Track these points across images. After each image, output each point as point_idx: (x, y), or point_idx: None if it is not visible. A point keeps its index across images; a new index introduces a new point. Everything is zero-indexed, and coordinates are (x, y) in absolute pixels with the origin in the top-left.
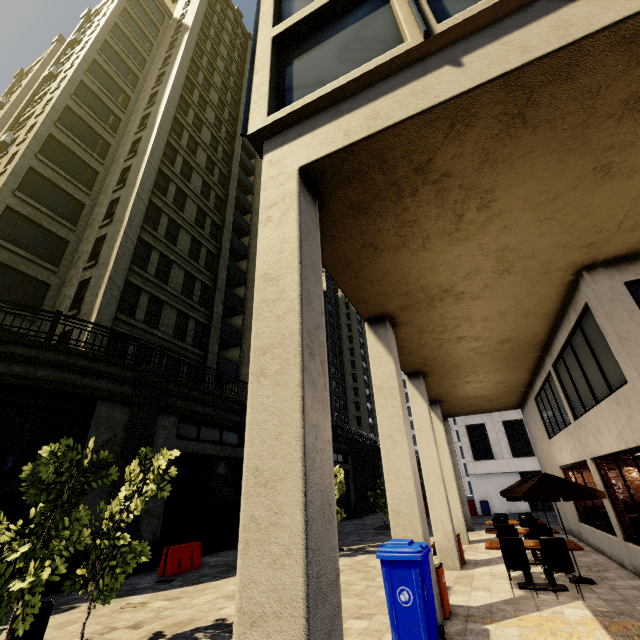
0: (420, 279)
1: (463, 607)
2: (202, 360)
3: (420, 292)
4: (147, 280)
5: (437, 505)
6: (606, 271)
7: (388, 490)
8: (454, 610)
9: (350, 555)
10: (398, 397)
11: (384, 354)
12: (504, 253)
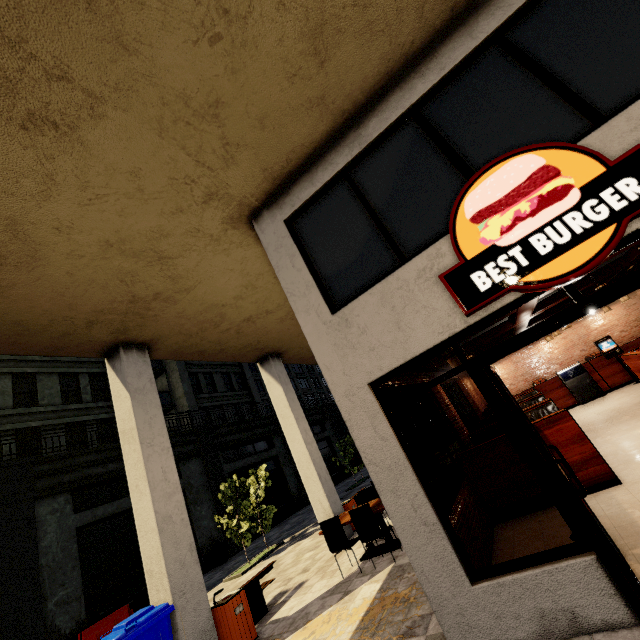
0: (75, 307)
1: (278, 622)
2: (113, 410)
3: (105, 315)
4: (1, 361)
5: (312, 486)
6: (269, 213)
7: (142, 550)
8: (264, 632)
9: (281, 550)
10: (137, 438)
11: (122, 391)
12: (120, 247)
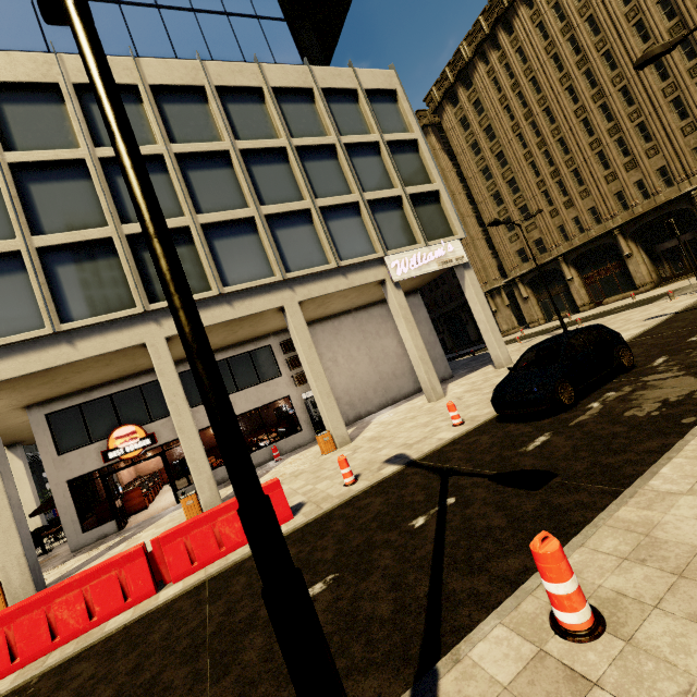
0: None
1: None
2: None
3: None
4: None
5: None
6: (38, 408)
7: None
8: None
9: None
10: None
11: None
12: None
